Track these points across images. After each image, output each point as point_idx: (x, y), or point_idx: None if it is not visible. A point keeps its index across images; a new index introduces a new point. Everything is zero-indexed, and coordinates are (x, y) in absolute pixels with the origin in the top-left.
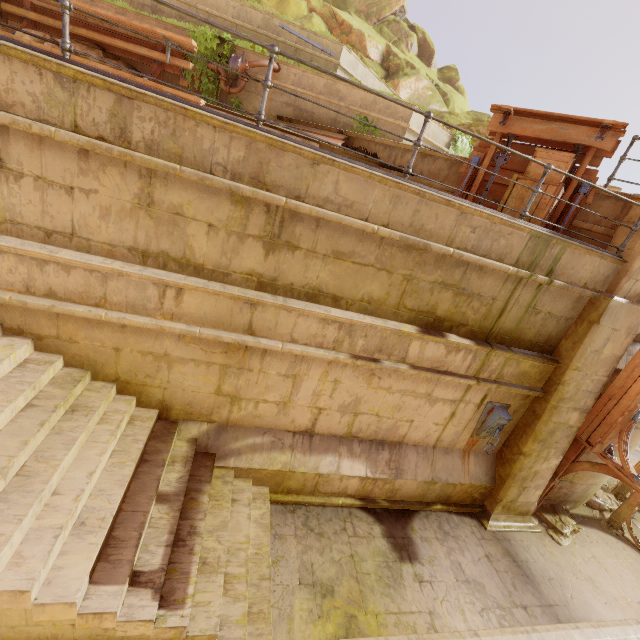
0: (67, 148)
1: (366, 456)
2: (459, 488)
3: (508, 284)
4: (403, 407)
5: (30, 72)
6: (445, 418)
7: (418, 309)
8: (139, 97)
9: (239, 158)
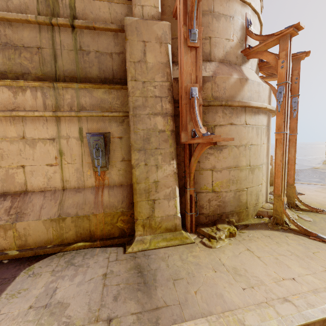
0: None
1: None
2: (95, 220)
3: (44, 34)
4: (4, 154)
5: None
6: (55, 157)
7: None
8: None
9: None
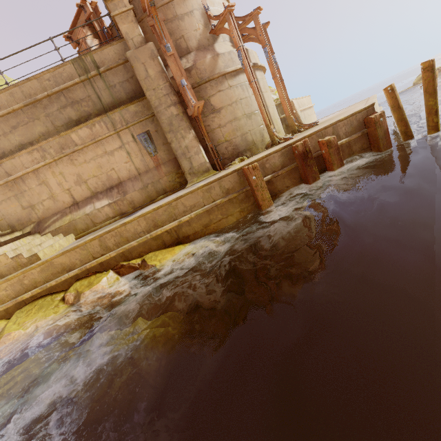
0: None
1: (106, 196)
2: (163, 182)
3: (87, 86)
4: (102, 165)
5: None
6: (127, 157)
7: (65, 123)
8: None
9: None
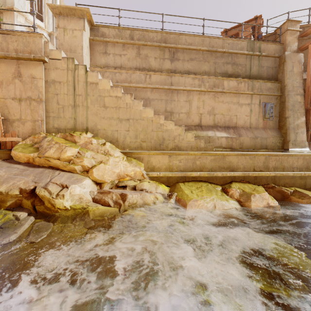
0: (120, 45)
1: (224, 131)
2: (268, 140)
3: (247, 59)
4: (230, 109)
5: (113, 30)
6: (248, 112)
7: (221, 73)
8: (135, 30)
9: (159, 39)
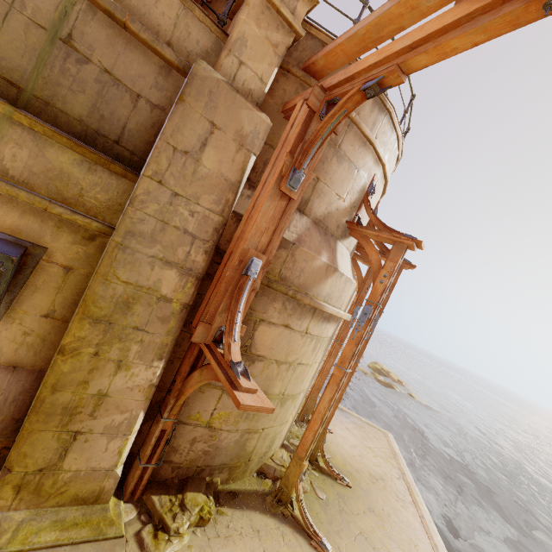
0: None
1: None
2: None
3: None
4: None
5: None
6: None
7: None
8: None
9: None
